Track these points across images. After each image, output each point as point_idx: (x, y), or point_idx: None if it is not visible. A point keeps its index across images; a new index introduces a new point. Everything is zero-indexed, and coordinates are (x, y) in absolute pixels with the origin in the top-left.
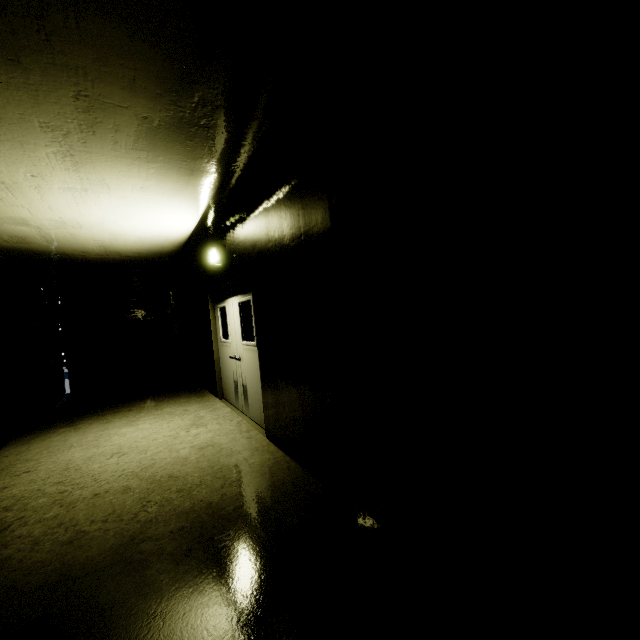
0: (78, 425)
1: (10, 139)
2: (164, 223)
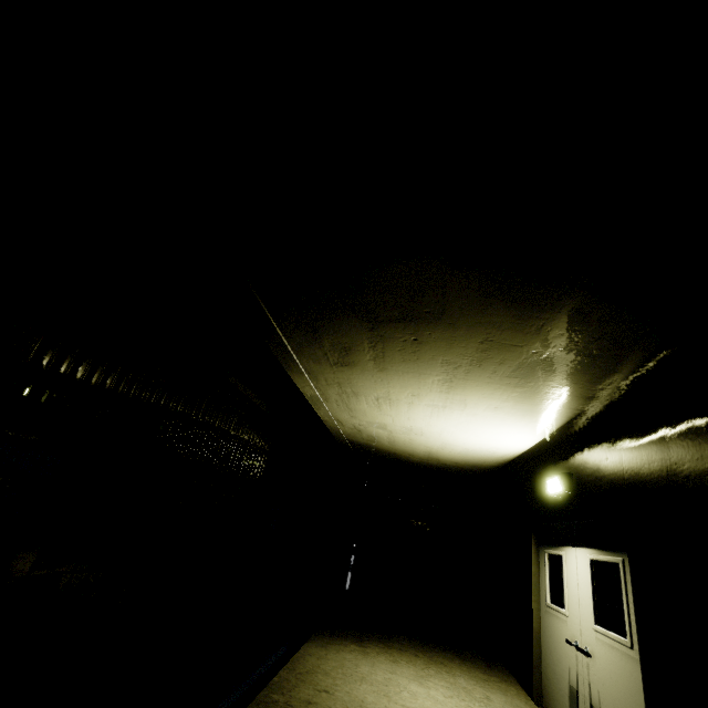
0: (366, 647)
1: (414, 371)
2: (498, 439)
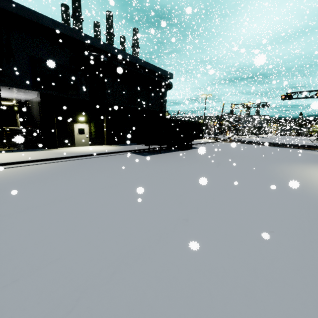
0: None
1: None
2: (8, 103)
